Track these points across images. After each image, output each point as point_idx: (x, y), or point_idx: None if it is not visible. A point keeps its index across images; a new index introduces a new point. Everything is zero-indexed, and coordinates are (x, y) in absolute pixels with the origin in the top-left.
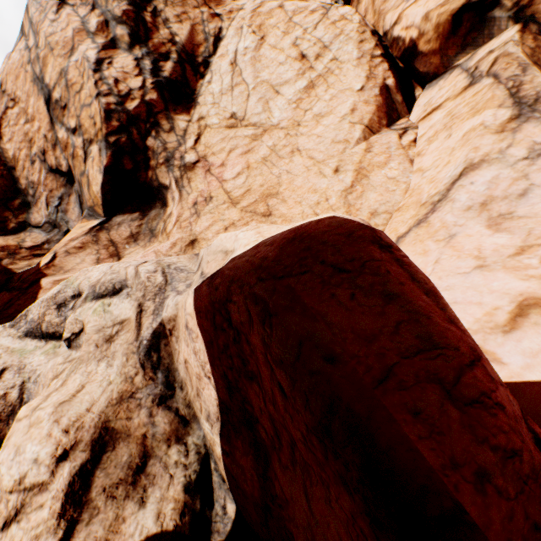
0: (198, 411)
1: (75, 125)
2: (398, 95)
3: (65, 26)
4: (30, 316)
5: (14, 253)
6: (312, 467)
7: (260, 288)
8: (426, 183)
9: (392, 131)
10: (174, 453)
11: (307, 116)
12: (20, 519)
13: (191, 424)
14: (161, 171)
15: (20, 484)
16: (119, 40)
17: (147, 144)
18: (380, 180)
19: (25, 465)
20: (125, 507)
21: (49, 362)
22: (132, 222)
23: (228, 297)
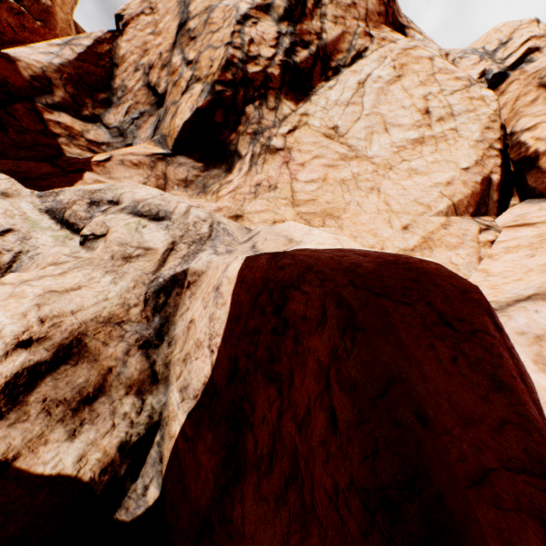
0: (174, 376)
1: (193, 58)
2: (495, 194)
3: None
4: (61, 197)
5: (74, 137)
6: (325, 529)
7: (350, 293)
8: (487, 286)
9: (475, 222)
10: (128, 403)
11: (402, 165)
12: None
13: (159, 385)
14: (244, 139)
15: None
16: (274, 8)
17: (246, 109)
18: (442, 259)
19: None
20: (54, 430)
21: (54, 247)
22: (192, 169)
23: (296, 282)
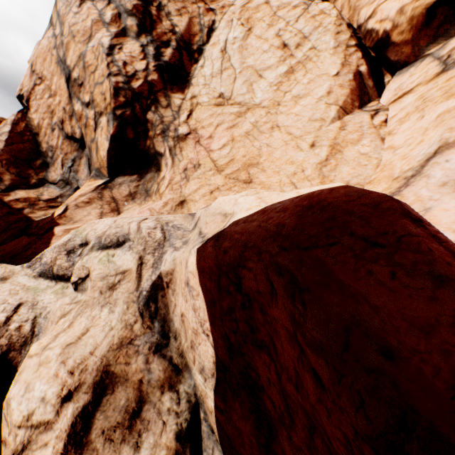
0: (190, 361)
1: (89, 100)
2: (369, 81)
3: (85, 18)
4: (44, 259)
5: (34, 204)
6: None
7: (284, 258)
8: (398, 159)
9: (364, 112)
10: (167, 400)
11: (286, 97)
12: (26, 454)
13: (183, 373)
14: (157, 140)
15: (28, 421)
16: (129, 29)
17: (147, 117)
18: (353, 155)
19: (33, 402)
20: (121, 451)
21: (58, 301)
22: (131, 183)
23: (240, 262)
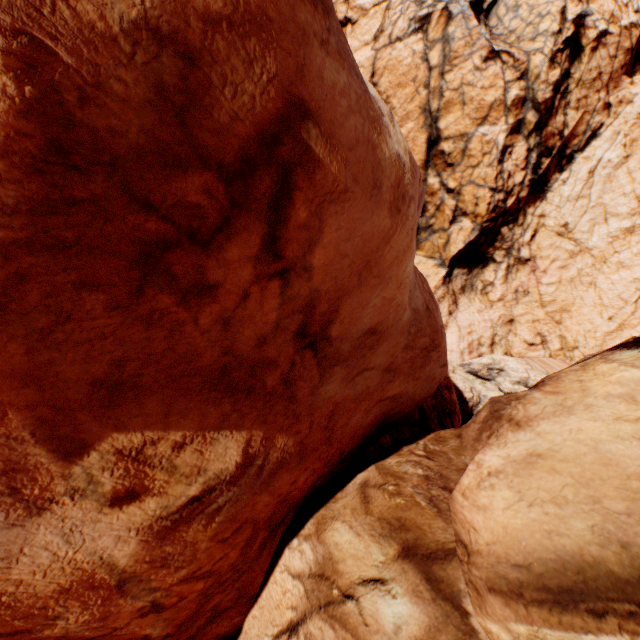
0: None
1: (453, 188)
2: None
3: (487, 86)
4: (472, 366)
5: None
6: None
7: None
8: None
9: None
10: None
11: (613, 258)
12: None
13: None
14: (499, 252)
15: None
16: (525, 124)
17: (501, 230)
18: (626, 335)
19: None
20: None
21: (488, 391)
22: (462, 276)
23: None
